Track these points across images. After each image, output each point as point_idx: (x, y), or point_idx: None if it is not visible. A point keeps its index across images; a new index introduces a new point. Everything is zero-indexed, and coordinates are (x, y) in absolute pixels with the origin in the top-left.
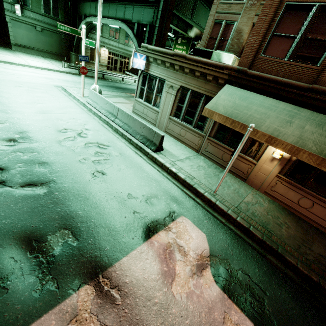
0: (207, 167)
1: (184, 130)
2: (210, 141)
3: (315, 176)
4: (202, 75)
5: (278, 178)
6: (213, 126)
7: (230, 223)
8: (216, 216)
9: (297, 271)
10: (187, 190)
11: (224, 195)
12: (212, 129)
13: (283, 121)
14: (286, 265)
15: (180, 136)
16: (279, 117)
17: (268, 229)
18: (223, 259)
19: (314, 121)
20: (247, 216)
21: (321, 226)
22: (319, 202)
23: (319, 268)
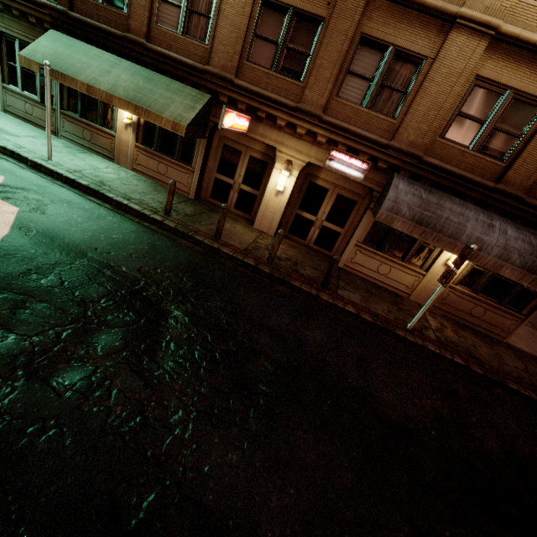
0: (61, 147)
1: (29, 105)
2: (65, 116)
3: (161, 138)
4: (22, 14)
5: (137, 148)
6: (62, 93)
7: (59, 181)
8: (41, 175)
9: (114, 203)
10: (9, 158)
11: (64, 163)
12: (62, 99)
13: (103, 71)
14: (108, 202)
15: (28, 115)
16: (100, 67)
17: (105, 184)
18: (17, 188)
19: (130, 72)
20: (84, 176)
21: (178, 189)
22: (170, 165)
23: (139, 201)
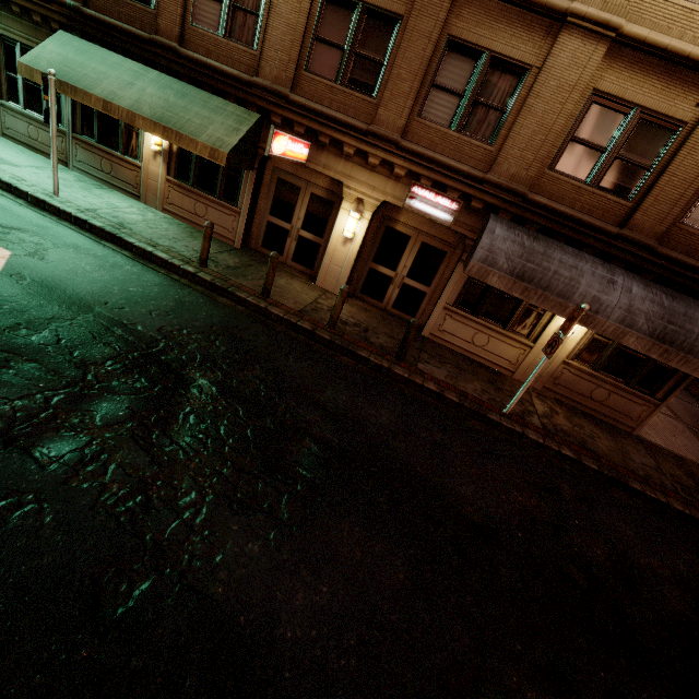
0: (73, 181)
1: (34, 127)
2: (78, 142)
3: (199, 170)
4: (24, 12)
5: (169, 182)
6: (75, 112)
7: (67, 221)
8: (44, 214)
9: (136, 250)
10: (5, 192)
11: (75, 200)
12: (75, 119)
13: (124, 83)
14: (128, 250)
15: (32, 141)
16: (121, 78)
17: (125, 226)
18: (11, 228)
19: (158, 84)
20: (100, 216)
21: (221, 236)
22: (210, 205)
23: (167, 249)
